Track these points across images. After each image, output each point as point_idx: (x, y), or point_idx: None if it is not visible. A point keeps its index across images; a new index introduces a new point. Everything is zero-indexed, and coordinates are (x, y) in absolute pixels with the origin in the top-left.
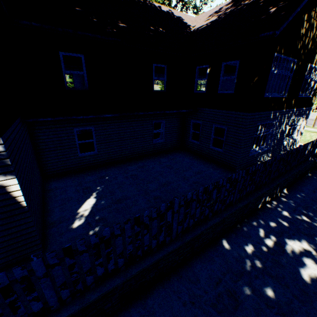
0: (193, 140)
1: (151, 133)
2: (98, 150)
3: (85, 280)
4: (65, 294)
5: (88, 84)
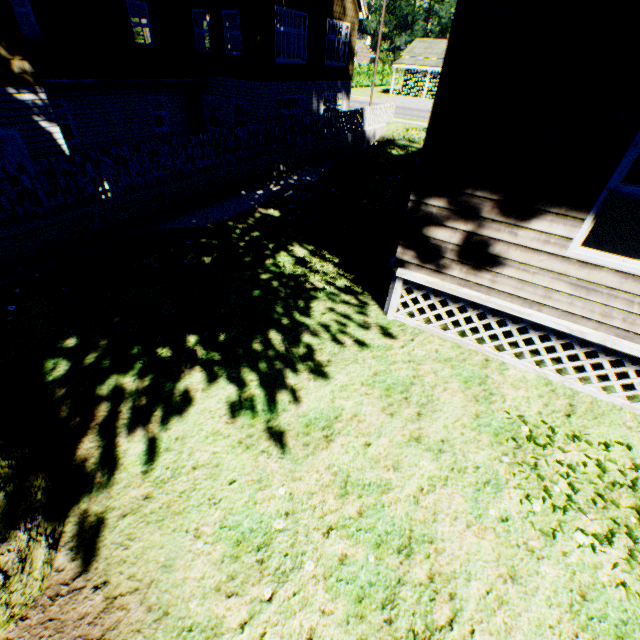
0: (213, 128)
1: (151, 117)
2: (81, 139)
3: (149, 179)
4: (140, 181)
5: (41, 31)
